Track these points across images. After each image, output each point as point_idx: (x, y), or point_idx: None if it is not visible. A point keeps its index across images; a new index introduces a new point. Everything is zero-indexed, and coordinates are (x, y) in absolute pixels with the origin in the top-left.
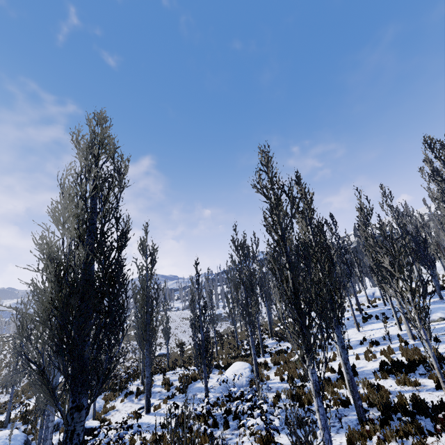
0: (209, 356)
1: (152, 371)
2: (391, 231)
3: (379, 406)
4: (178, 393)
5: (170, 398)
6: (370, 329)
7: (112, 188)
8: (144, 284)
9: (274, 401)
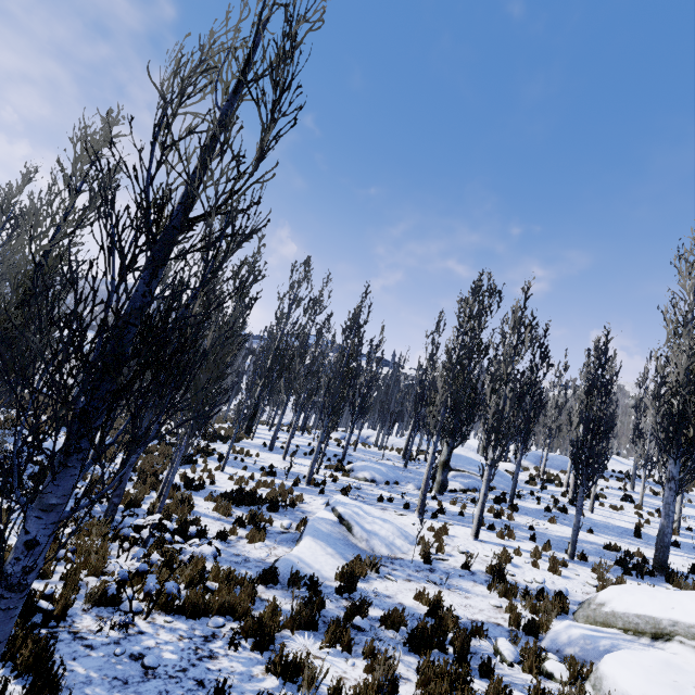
0: None
1: None
2: (242, 324)
3: (145, 513)
4: None
5: None
6: (298, 462)
7: None
8: None
9: None
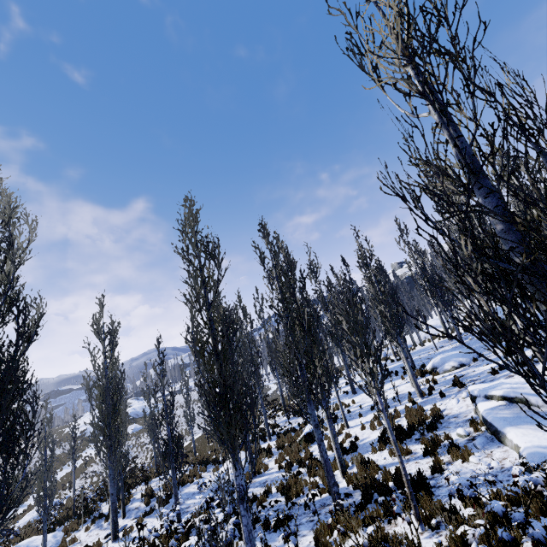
0: (178, 457)
1: (132, 482)
2: (348, 287)
3: (359, 488)
4: (159, 506)
5: (148, 515)
6: (387, 389)
7: (8, 263)
8: (101, 375)
9: (262, 498)
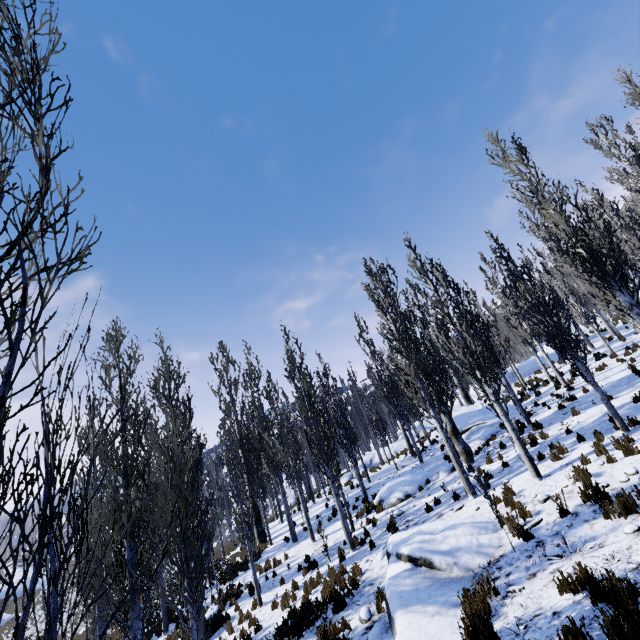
0: None
1: None
2: (182, 427)
3: None
4: None
5: None
6: (329, 533)
7: None
8: None
9: None
